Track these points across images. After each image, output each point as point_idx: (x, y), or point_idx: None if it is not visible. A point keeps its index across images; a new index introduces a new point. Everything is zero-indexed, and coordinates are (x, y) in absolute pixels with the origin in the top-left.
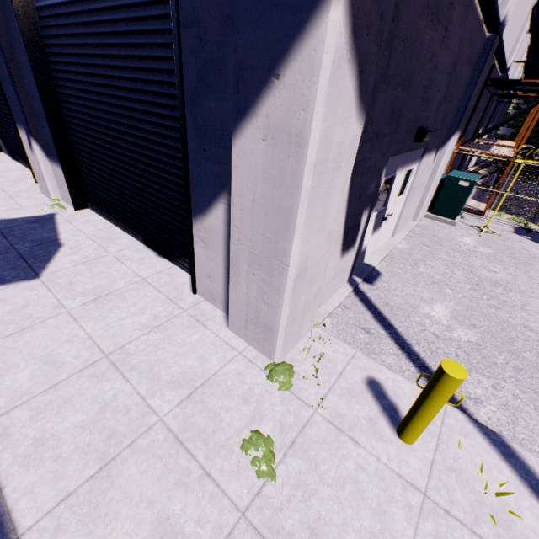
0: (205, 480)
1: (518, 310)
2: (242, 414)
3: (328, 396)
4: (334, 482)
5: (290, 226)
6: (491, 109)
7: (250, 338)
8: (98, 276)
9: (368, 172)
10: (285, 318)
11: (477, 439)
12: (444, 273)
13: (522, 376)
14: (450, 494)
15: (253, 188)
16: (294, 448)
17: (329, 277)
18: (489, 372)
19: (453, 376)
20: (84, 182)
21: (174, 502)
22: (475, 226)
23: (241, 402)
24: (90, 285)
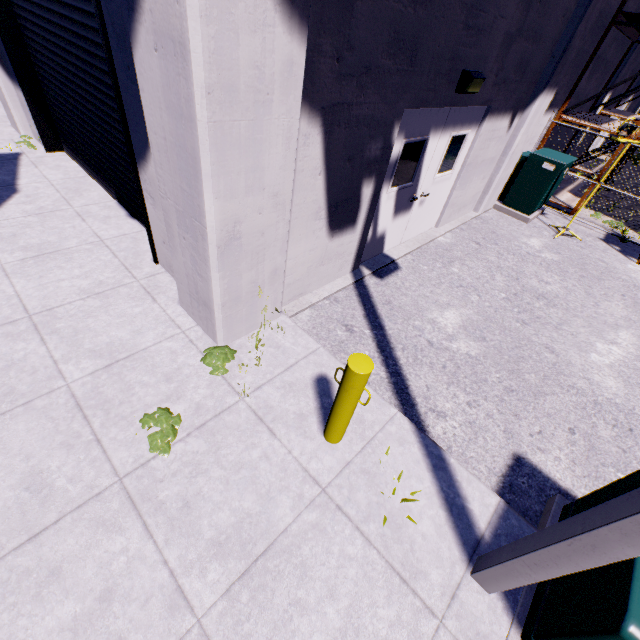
0: (93, 445)
1: (550, 328)
2: (159, 392)
3: (264, 386)
4: (231, 465)
5: (198, 174)
6: (636, 67)
7: (197, 317)
8: (49, 231)
9: (361, 124)
10: (218, 295)
11: (412, 449)
12: (480, 277)
13: (510, 397)
14: (351, 493)
15: (162, 121)
16: (202, 430)
17: (313, 260)
18: (473, 389)
19: (353, 370)
20: (53, 115)
21: (53, 459)
22: (553, 226)
23: (163, 380)
24: (36, 240)
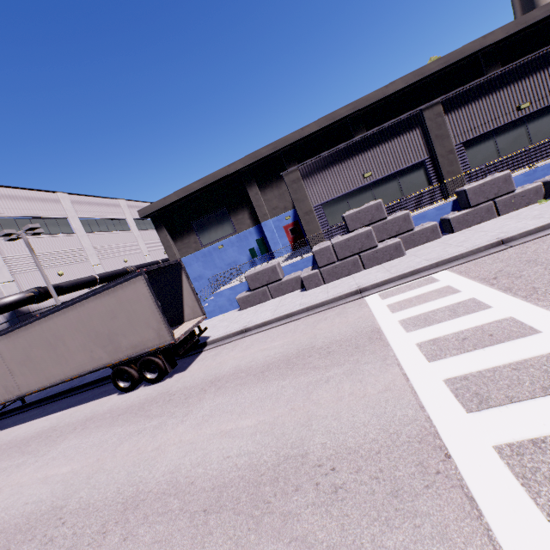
0: None
1: None
2: None
3: None
4: None
5: None
6: None
7: None
8: None
9: None
10: None
11: None
12: None
13: None
14: None
15: None
16: None
17: None
18: None
19: None
20: None
21: None
22: None
23: None
24: None
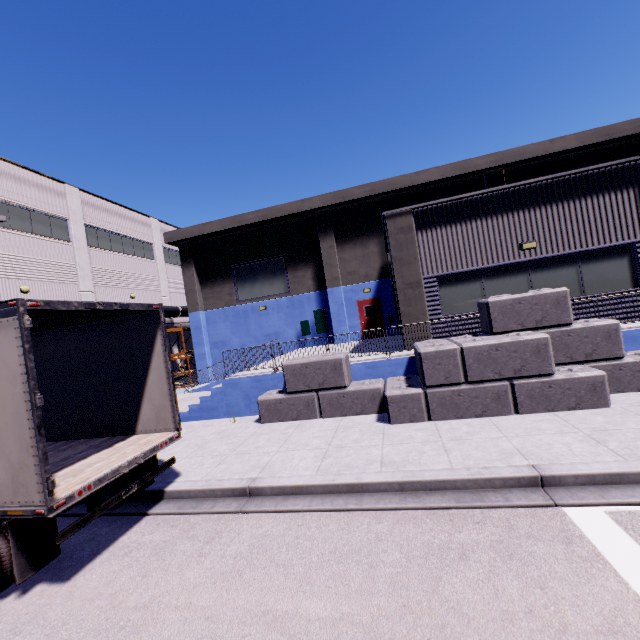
0: None
1: None
2: None
3: None
4: None
5: None
6: None
7: None
8: None
9: None
10: None
11: None
12: None
13: None
14: None
15: None
16: None
17: None
18: None
19: None
20: None
21: None
22: None
23: None
24: None
